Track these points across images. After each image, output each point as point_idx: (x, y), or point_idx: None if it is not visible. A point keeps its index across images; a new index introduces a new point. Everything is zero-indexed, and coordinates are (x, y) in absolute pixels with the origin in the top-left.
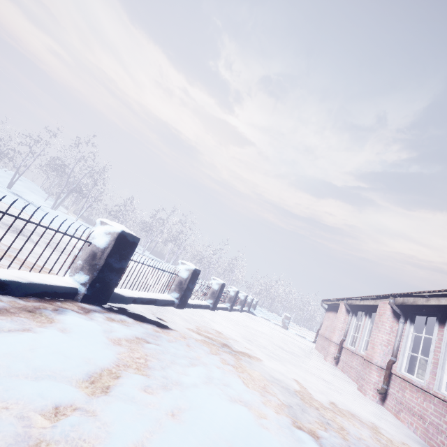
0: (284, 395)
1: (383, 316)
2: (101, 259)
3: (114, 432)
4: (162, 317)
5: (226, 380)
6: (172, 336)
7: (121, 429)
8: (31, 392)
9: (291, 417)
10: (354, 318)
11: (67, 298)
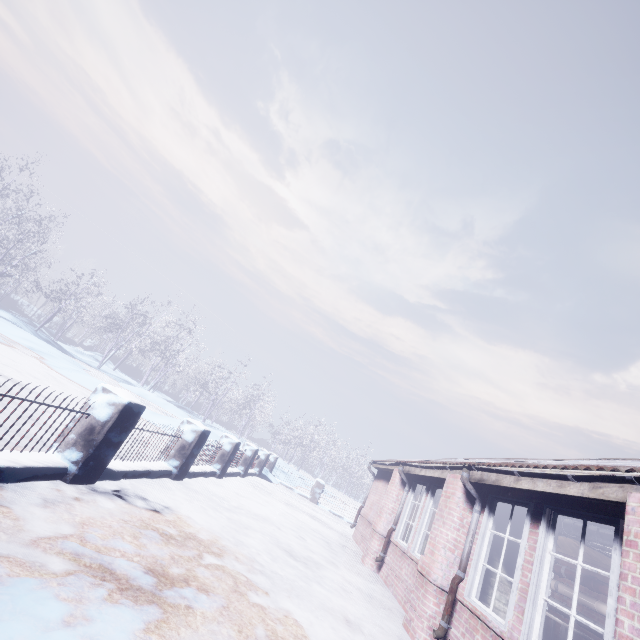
0: None
1: (451, 498)
2: None
3: None
4: None
5: None
6: None
7: None
8: None
9: None
10: (411, 494)
11: None
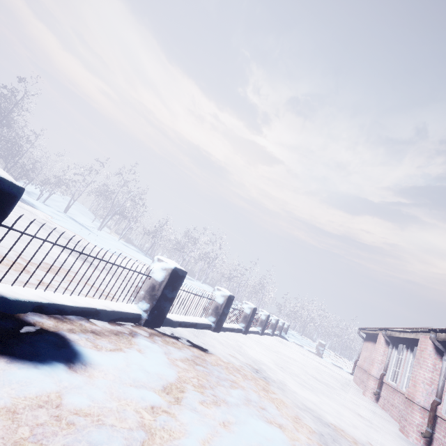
0: (316, 424)
1: (424, 351)
2: (159, 290)
3: (190, 429)
4: (203, 340)
5: (262, 403)
6: (214, 360)
7: (193, 428)
8: (137, 395)
9: (322, 444)
10: (394, 350)
11: (134, 322)
